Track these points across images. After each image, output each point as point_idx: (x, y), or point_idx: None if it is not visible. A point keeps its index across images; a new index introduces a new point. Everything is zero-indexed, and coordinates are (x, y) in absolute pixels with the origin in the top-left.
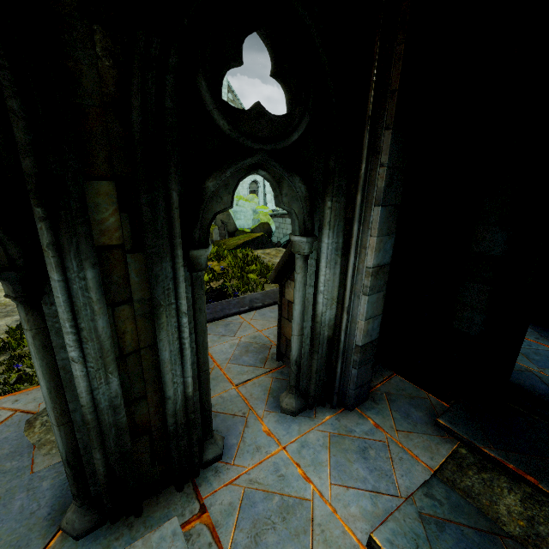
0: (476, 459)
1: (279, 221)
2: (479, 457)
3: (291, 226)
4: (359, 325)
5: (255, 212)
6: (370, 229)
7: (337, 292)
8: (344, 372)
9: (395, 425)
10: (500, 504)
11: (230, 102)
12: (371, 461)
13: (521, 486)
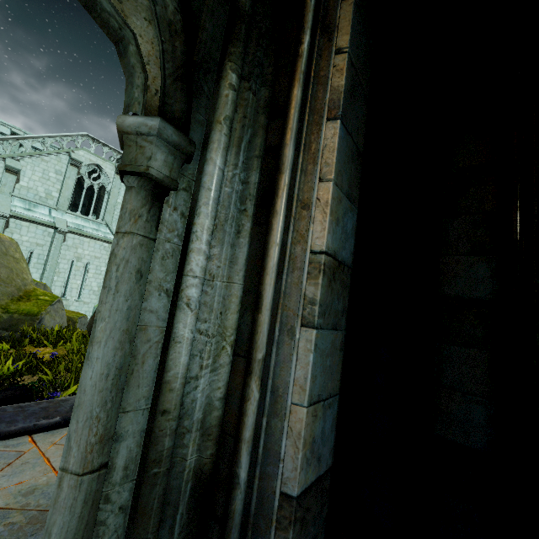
0: None
1: None
2: None
3: None
4: (293, 422)
5: None
6: (319, 163)
7: (236, 316)
8: None
9: None
10: None
11: None
12: None
13: None
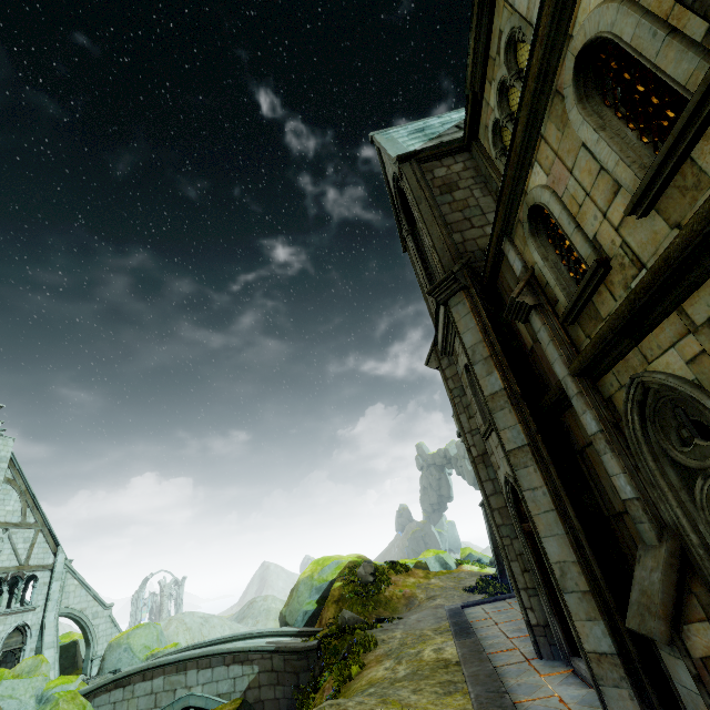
0: None
1: (112, 700)
2: None
3: (150, 699)
4: None
5: (41, 700)
6: None
7: None
8: None
9: None
10: None
11: (5, 482)
12: None
13: None
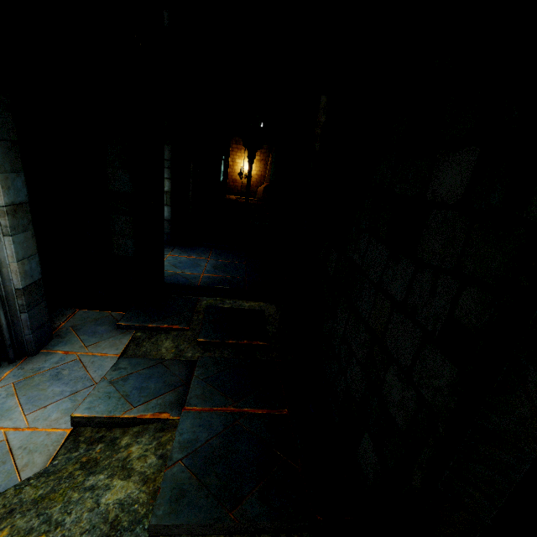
0: (147, 334)
1: None
2: (149, 332)
3: None
4: (13, 268)
5: None
6: None
7: None
8: (12, 322)
9: (84, 344)
10: (162, 349)
11: None
12: (66, 377)
13: (172, 334)
